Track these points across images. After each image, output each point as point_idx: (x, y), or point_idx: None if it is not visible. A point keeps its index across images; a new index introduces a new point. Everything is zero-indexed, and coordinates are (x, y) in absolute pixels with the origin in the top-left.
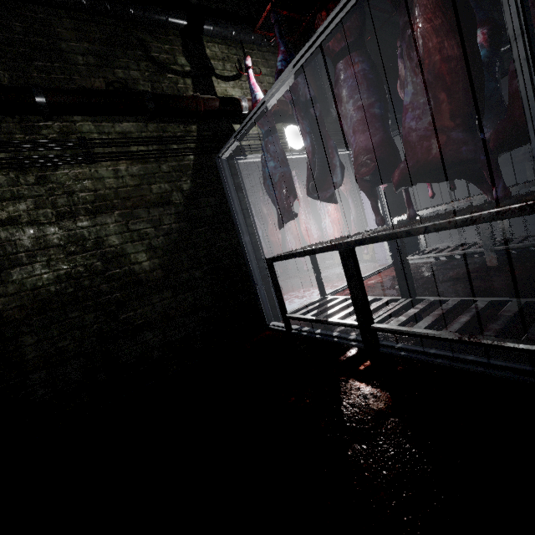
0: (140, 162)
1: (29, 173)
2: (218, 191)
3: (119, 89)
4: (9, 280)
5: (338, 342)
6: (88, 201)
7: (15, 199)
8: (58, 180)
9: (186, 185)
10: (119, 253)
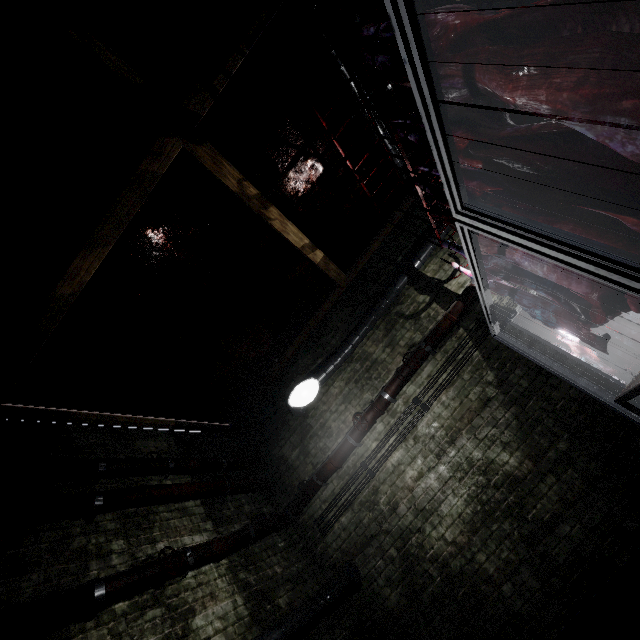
0: (450, 386)
1: (408, 439)
2: (516, 360)
3: (409, 356)
4: (444, 515)
5: None
6: (444, 436)
7: (413, 459)
8: (422, 433)
9: (489, 376)
10: (487, 463)
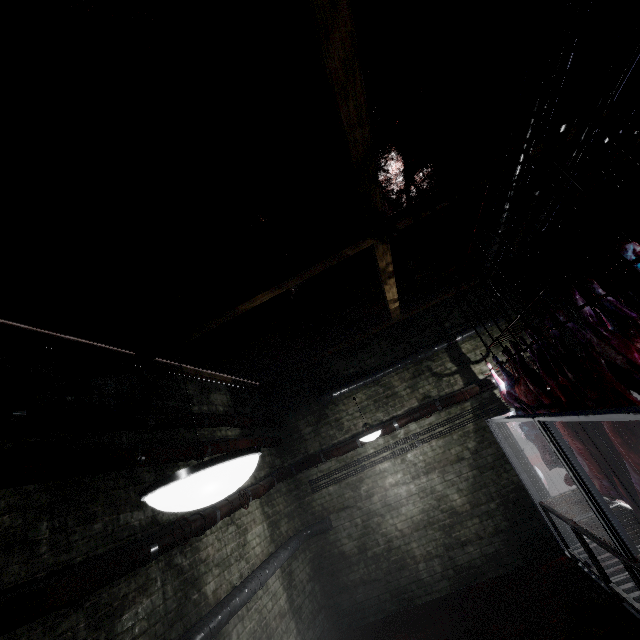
0: (441, 438)
1: (398, 458)
2: (492, 442)
3: (424, 406)
4: (401, 513)
5: (603, 587)
6: (422, 467)
7: (396, 472)
8: (409, 459)
9: (470, 444)
10: (443, 495)
